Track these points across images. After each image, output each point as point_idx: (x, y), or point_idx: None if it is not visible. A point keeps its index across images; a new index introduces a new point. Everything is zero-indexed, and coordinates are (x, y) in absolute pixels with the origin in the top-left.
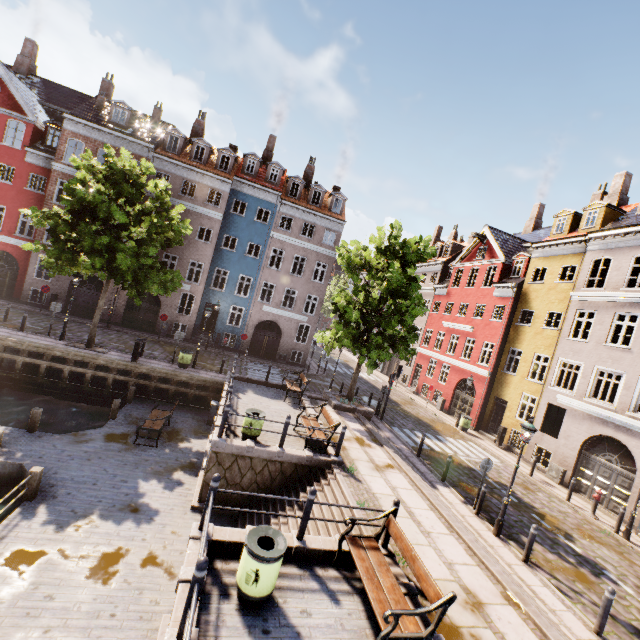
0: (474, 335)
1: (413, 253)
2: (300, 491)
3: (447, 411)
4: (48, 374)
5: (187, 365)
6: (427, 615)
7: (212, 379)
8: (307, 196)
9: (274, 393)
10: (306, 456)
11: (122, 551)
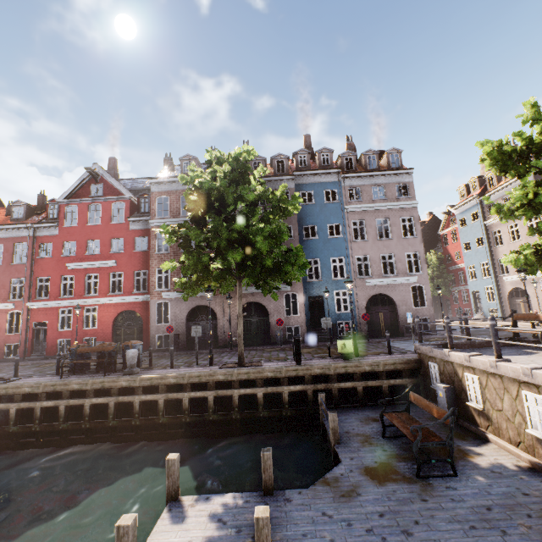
0: None
1: None
2: None
3: None
4: (215, 407)
5: (351, 354)
6: None
7: (399, 359)
8: (360, 167)
9: (504, 350)
10: None
11: None
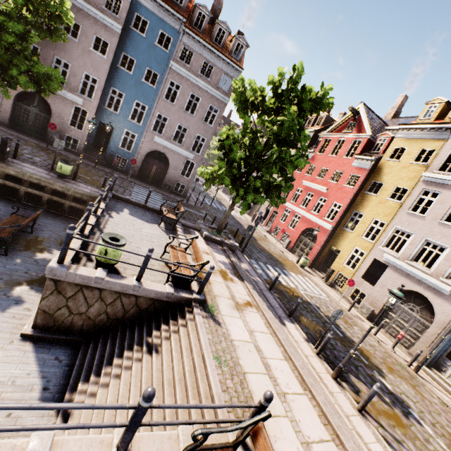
0: (327, 195)
1: (309, 101)
2: (153, 329)
3: (290, 250)
4: None
5: (66, 176)
6: None
7: (90, 194)
8: (211, 33)
9: (150, 217)
10: (166, 292)
11: None
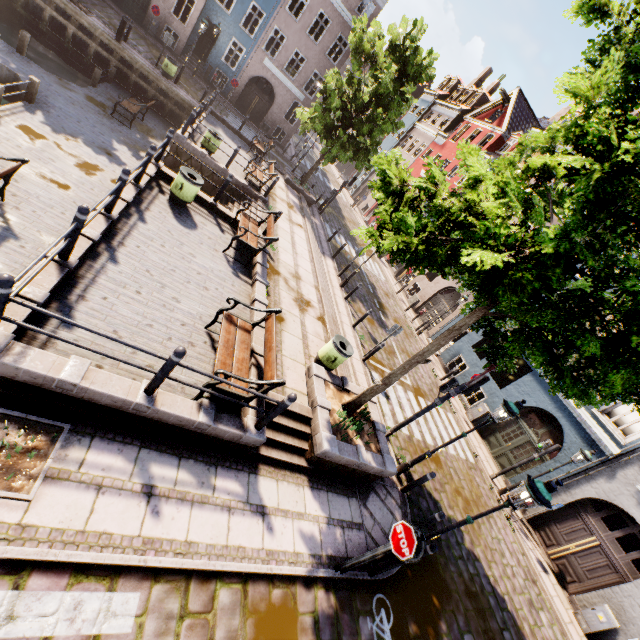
0: None
1: (416, 66)
2: (230, 202)
3: None
4: (27, 7)
5: (170, 77)
6: (268, 262)
7: (190, 103)
8: None
9: (241, 144)
10: (243, 183)
11: (99, 168)
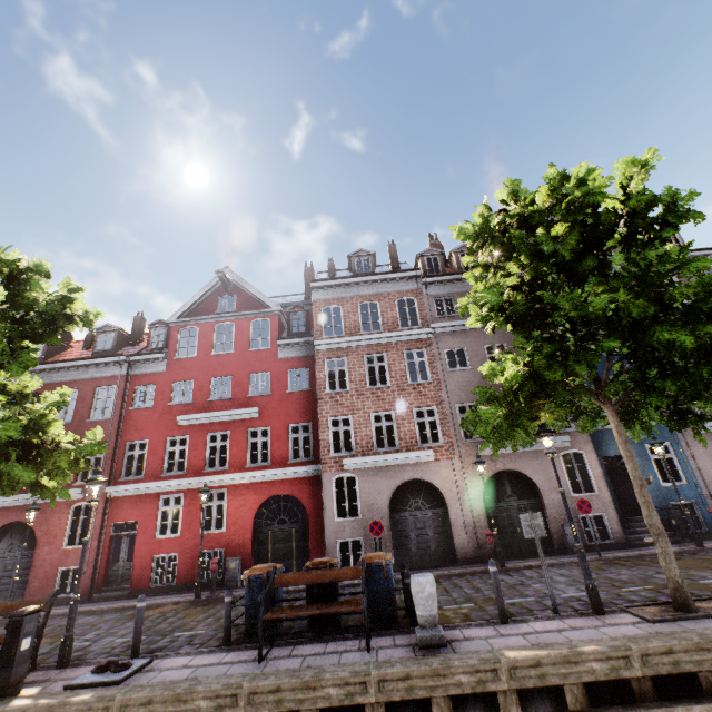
0: None
1: None
2: None
3: None
4: None
5: None
6: None
7: None
8: None
9: None
10: None
11: None
